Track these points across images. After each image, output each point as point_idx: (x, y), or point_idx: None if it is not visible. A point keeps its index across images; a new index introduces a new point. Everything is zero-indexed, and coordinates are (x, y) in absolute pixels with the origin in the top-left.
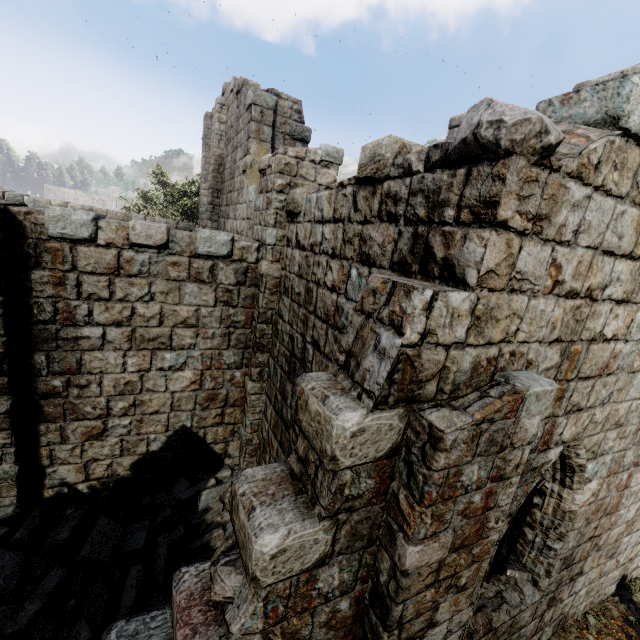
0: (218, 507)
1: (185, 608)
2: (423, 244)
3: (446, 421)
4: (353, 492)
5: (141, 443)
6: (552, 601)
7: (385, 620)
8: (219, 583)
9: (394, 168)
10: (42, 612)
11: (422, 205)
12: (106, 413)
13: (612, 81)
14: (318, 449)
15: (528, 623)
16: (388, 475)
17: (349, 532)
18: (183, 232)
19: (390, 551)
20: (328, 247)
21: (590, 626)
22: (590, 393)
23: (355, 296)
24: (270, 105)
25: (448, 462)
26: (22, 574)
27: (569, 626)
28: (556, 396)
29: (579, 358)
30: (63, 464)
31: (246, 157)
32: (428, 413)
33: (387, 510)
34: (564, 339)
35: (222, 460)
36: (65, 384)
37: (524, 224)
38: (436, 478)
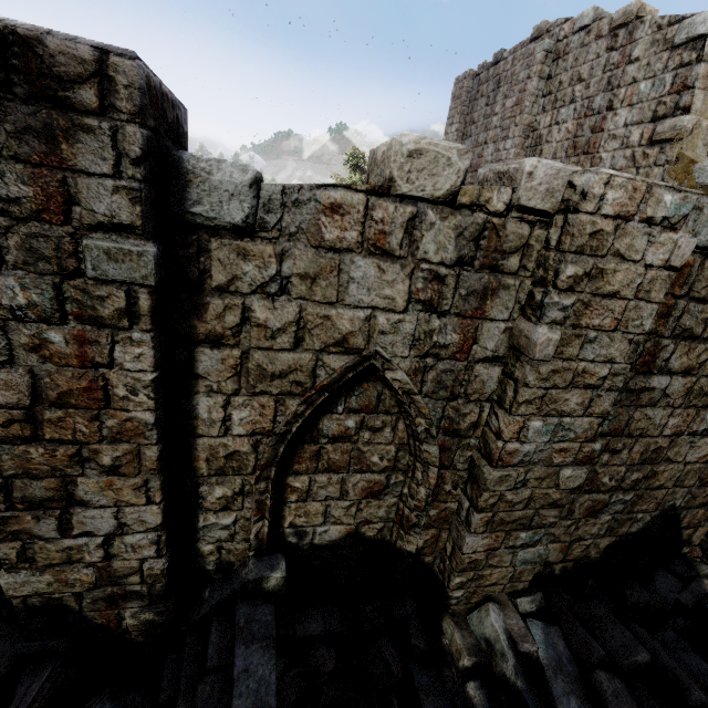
0: None
1: None
2: None
3: None
4: None
5: (626, 523)
6: None
7: None
8: None
9: None
10: None
11: None
12: (617, 485)
13: None
14: None
15: None
16: None
17: None
18: None
19: None
20: None
21: None
22: None
23: None
24: None
25: None
26: None
27: None
28: None
29: None
30: (553, 541)
31: (683, 118)
32: None
33: None
34: None
35: (680, 548)
36: (602, 448)
37: None
38: None
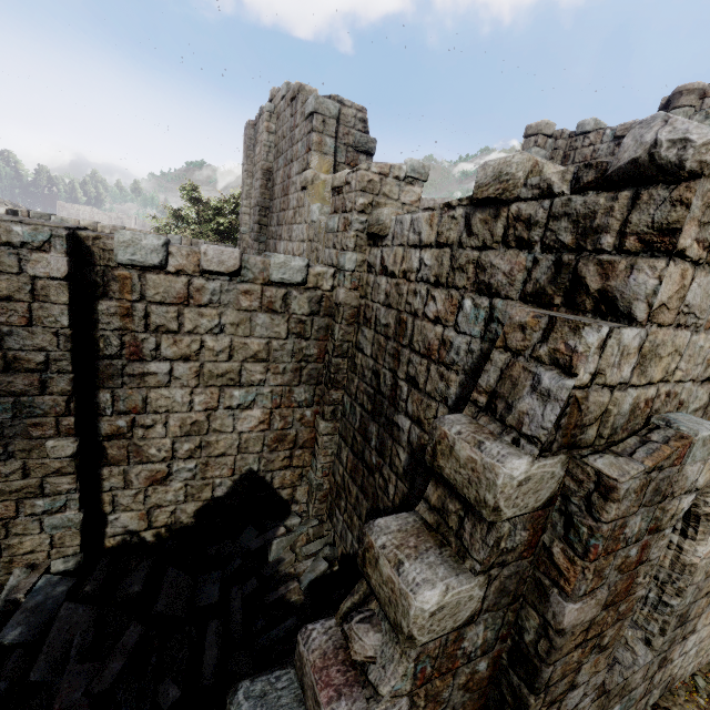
0: (290, 558)
1: (322, 668)
2: (570, 274)
3: (616, 469)
4: (508, 545)
5: (206, 488)
6: (663, 661)
7: (533, 682)
8: (357, 642)
9: (526, 189)
10: (124, 670)
11: (568, 231)
12: (171, 456)
13: None
14: (472, 499)
15: (639, 685)
16: (541, 526)
17: (498, 588)
18: (256, 257)
19: (539, 608)
20: (429, 274)
21: (700, 689)
22: None
23: (470, 329)
24: (333, 113)
25: (617, 513)
26: (97, 629)
27: (677, 688)
28: None
29: None
30: (125, 511)
31: (307, 172)
32: (592, 460)
33: (534, 564)
34: None
35: (289, 506)
36: (130, 424)
37: (700, 253)
38: (605, 530)
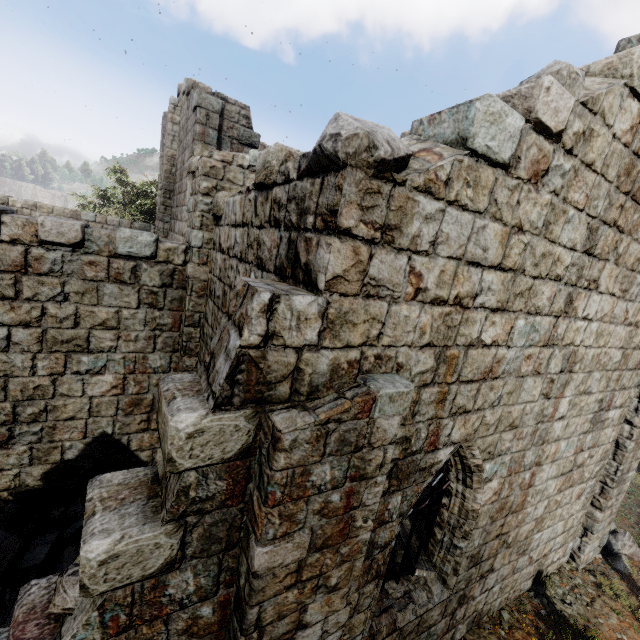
0: None
1: (21, 623)
2: (294, 249)
3: (288, 421)
4: (201, 494)
5: (54, 451)
6: (463, 599)
7: (241, 624)
8: (61, 594)
9: (279, 175)
10: None
11: (294, 212)
12: (12, 419)
13: (463, 105)
14: (163, 451)
15: (438, 621)
16: (243, 477)
17: (201, 535)
18: (101, 231)
19: (247, 553)
20: (238, 251)
21: (503, 621)
22: (476, 396)
23: None
24: (216, 109)
25: (291, 462)
26: None
27: (484, 623)
28: (437, 399)
29: (458, 362)
30: None
31: (190, 159)
32: (276, 414)
33: (247, 512)
34: (437, 344)
35: None
36: None
37: (371, 233)
38: (278, 478)
